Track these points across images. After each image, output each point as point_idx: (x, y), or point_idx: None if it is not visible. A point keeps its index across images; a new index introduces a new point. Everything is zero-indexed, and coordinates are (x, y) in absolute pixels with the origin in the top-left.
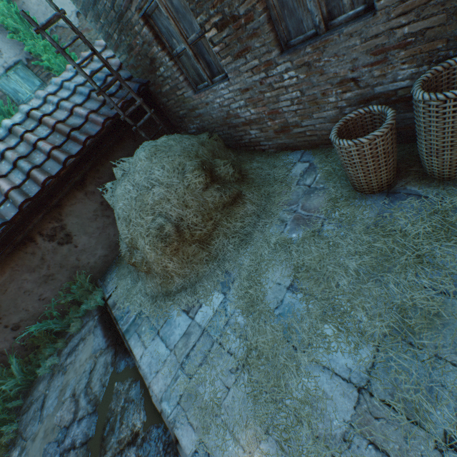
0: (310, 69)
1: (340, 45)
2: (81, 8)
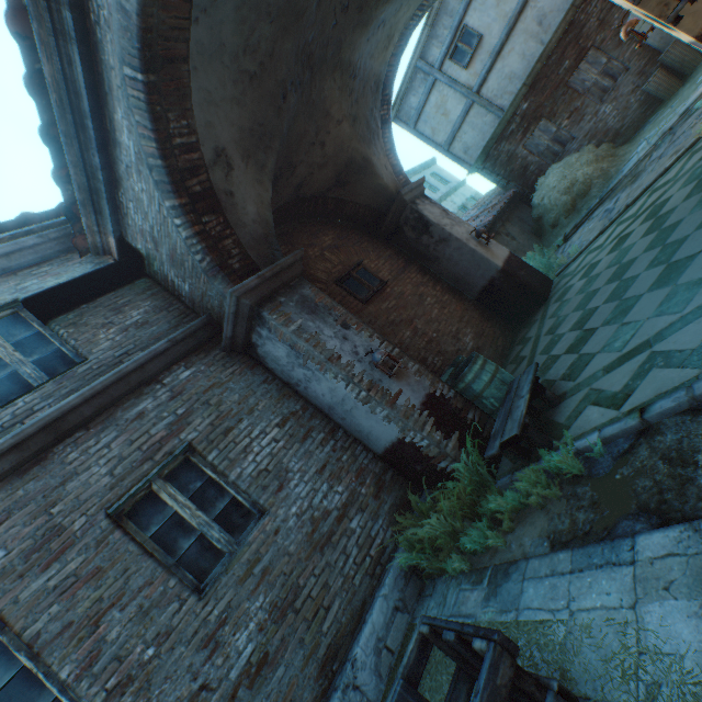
0: (616, 99)
1: (623, 83)
2: (483, 173)
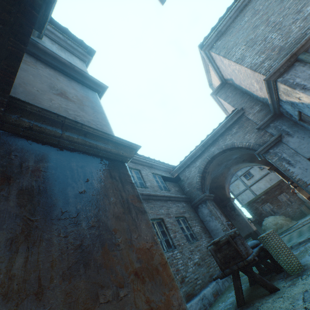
0: (292, 208)
1: (294, 205)
2: (246, 208)
